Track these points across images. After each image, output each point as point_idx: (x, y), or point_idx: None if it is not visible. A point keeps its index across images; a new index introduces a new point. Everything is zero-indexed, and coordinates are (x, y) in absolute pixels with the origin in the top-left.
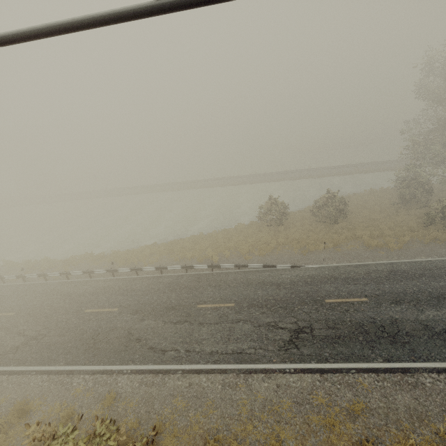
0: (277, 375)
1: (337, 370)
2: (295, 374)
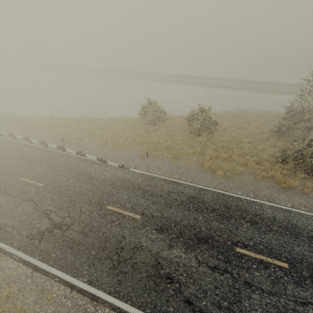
0: (5, 258)
1: (46, 273)
2: (17, 262)
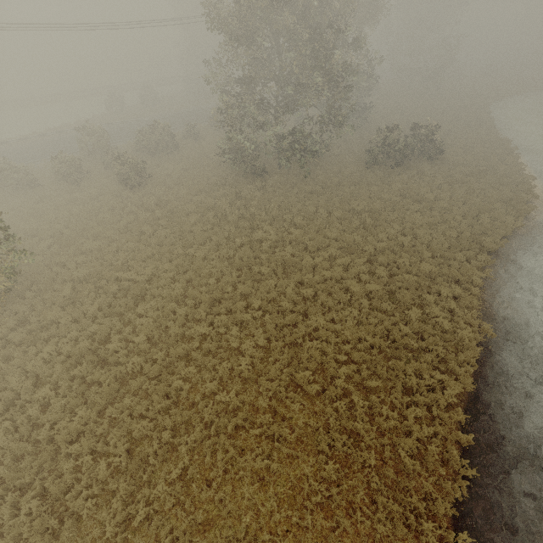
0: None
1: None
2: None
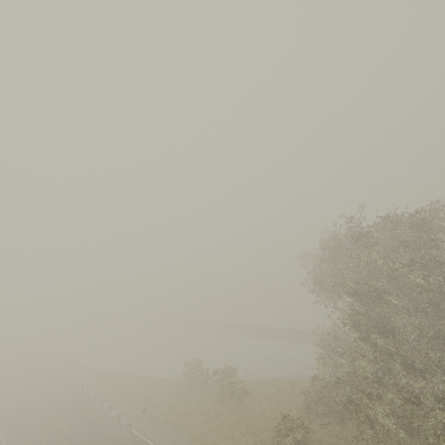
0: None
1: None
2: None
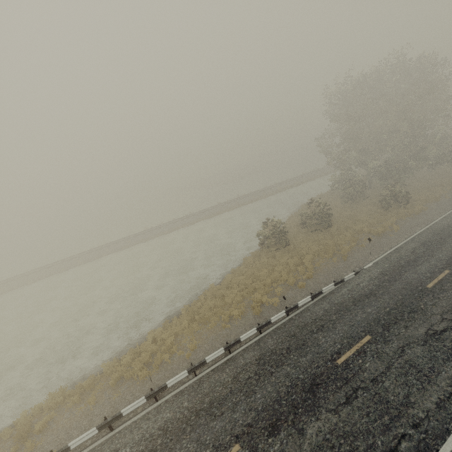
0: None
1: None
2: None
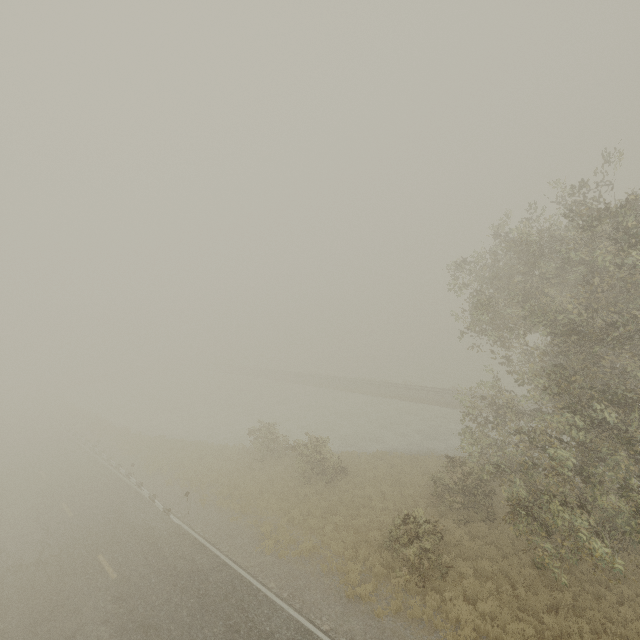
0: None
1: None
2: None
